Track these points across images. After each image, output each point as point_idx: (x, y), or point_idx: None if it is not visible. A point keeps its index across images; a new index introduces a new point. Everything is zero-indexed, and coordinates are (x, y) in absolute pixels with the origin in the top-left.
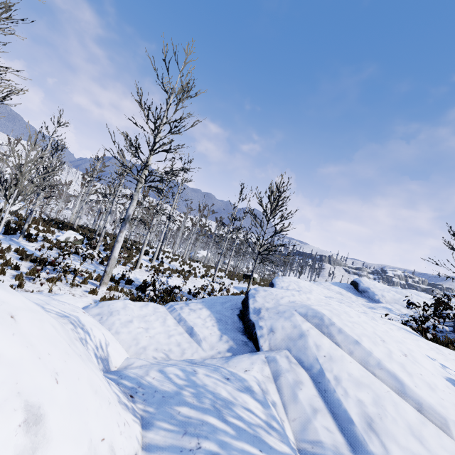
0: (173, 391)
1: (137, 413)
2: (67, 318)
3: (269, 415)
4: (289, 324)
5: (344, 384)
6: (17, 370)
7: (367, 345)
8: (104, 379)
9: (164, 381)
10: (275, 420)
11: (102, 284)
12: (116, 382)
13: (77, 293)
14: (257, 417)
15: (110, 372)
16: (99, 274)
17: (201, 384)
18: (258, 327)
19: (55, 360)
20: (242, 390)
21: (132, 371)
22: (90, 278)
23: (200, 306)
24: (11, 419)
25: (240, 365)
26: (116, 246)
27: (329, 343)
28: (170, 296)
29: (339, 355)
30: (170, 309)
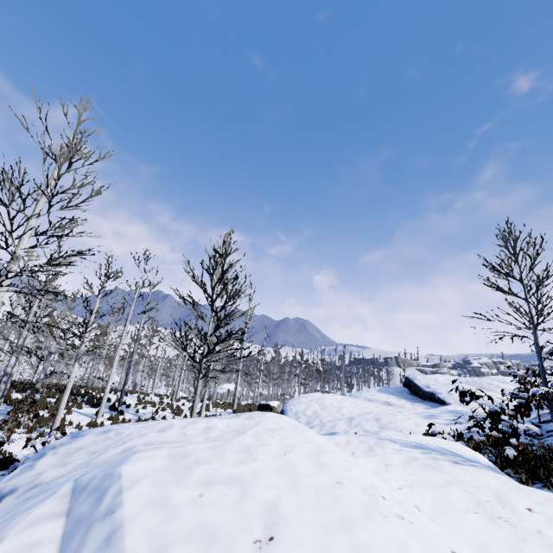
0: None
1: None
2: None
3: None
4: None
5: None
6: None
7: None
8: None
9: None
10: None
11: None
12: None
13: None
14: None
15: None
16: None
17: None
18: None
19: None
20: None
21: None
22: None
23: None
24: None
25: None
26: None
27: None
28: None
29: None
30: None
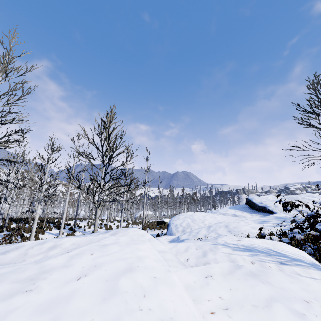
0: None
1: None
2: None
3: None
4: None
5: None
6: None
7: None
8: None
9: None
10: None
11: None
12: None
13: None
14: None
15: None
16: None
17: None
18: None
19: None
20: None
21: None
22: None
23: None
24: None
25: None
26: None
27: None
28: None
29: None
30: None
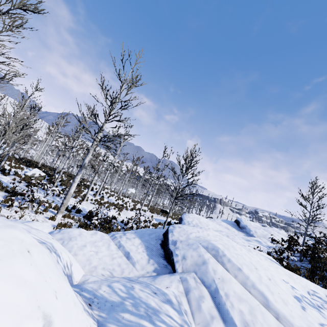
0: (118, 301)
1: (94, 317)
2: (44, 244)
3: (182, 320)
4: (196, 254)
5: (231, 299)
6: (36, 290)
7: (246, 271)
8: (74, 292)
9: (112, 293)
10: (187, 324)
11: (59, 213)
12: (79, 293)
13: (40, 218)
14: (175, 322)
15: (73, 286)
16: (57, 204)
17: (137, 296)
18: (175, 255)
19: (53, 281)
20: (165, 302)
21: (89, 285)
22: (50, 207)
23: (134, 236)
24: (36, 325)
25: (163, 283)
26: (73, 185)
27: (222, 268)
28: (109, 224)
29: (228, 278)
30: (112, 237)
